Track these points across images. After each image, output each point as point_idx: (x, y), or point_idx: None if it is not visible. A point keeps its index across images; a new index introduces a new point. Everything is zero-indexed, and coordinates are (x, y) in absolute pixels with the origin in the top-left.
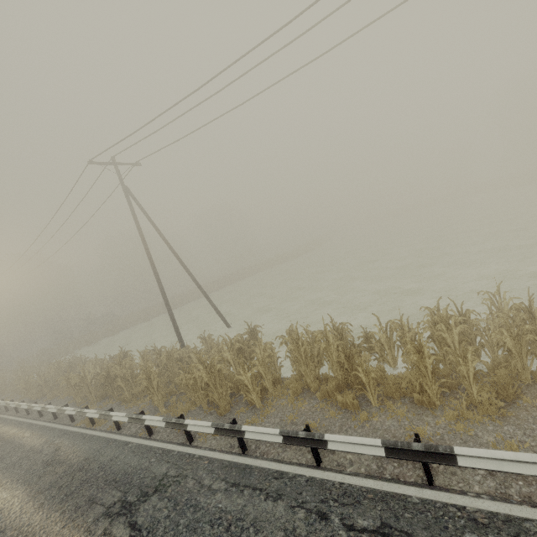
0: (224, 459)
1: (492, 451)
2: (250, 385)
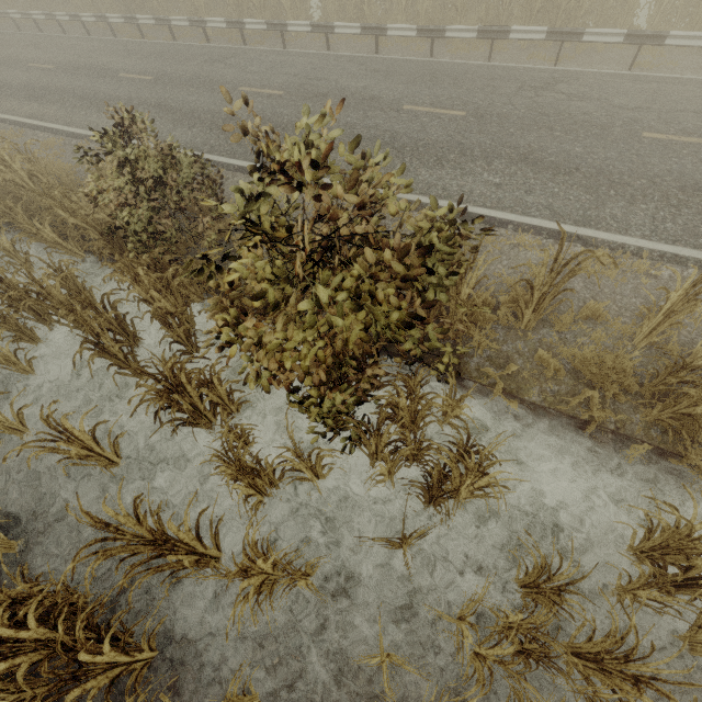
0: (273, 50)
1: (400, 25)
2: (289, 11)
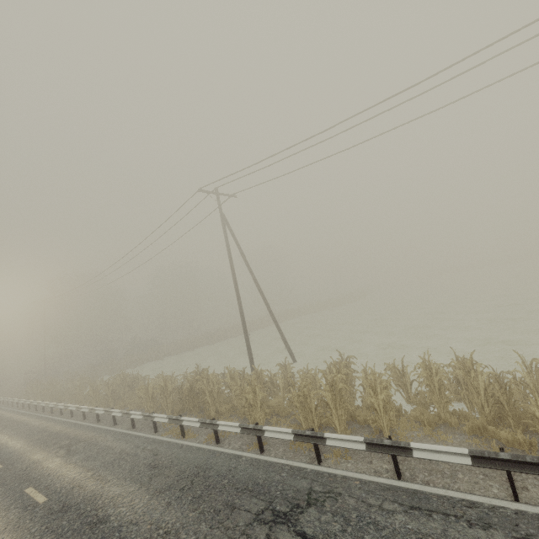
0: (379, 481)
1: None
2: (380, 409)
